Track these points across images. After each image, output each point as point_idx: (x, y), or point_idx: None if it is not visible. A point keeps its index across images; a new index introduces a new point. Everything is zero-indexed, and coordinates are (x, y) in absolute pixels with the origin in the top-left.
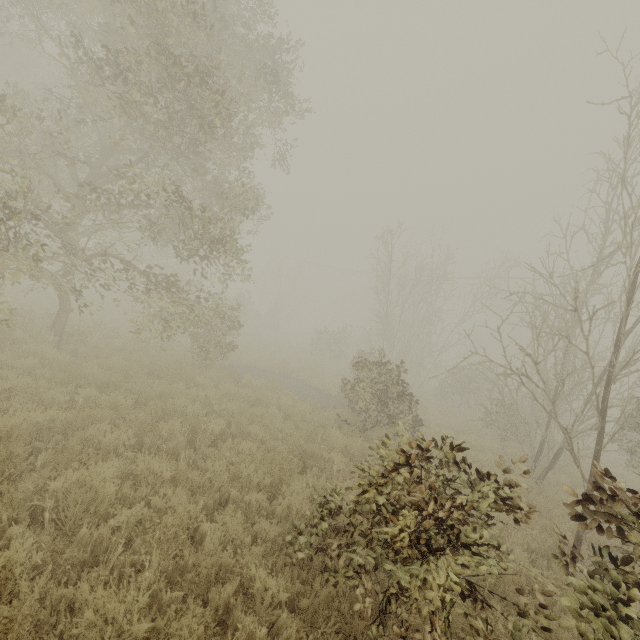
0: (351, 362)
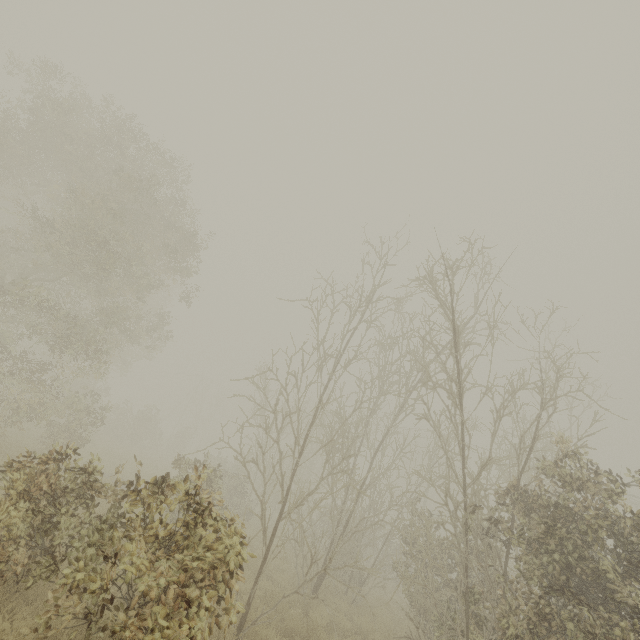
0: None
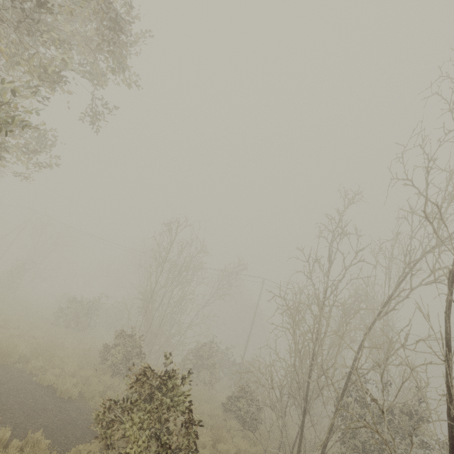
0: (104, 344)
